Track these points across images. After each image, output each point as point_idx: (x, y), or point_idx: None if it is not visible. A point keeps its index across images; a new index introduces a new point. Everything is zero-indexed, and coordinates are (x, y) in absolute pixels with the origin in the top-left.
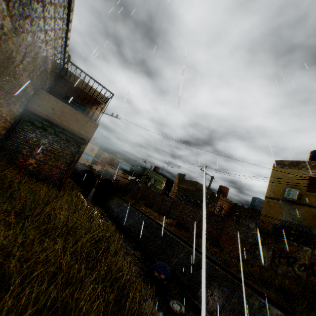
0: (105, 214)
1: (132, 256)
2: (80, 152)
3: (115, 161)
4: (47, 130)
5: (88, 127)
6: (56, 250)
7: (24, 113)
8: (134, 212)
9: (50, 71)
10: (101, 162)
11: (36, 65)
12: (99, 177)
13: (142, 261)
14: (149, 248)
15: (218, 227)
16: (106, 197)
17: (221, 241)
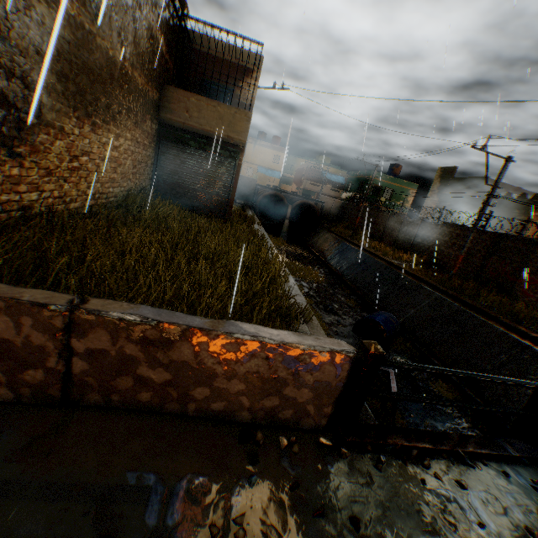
0: (307, 255)
1: (342, 304)
2: (238, 167)
3: (317, 170)
4: (190, 145)
5: (237, 123)
6: (199, 268)
7: (160, 130)
8: (348, 249)
9: (165, 49)
10: (295, 178)
11: (142, 53)
12: (292, 202)
13: (357, 311)
14: (371, 296)
15: (515, 260)
16: (308, 232)
17: (517, 285)
